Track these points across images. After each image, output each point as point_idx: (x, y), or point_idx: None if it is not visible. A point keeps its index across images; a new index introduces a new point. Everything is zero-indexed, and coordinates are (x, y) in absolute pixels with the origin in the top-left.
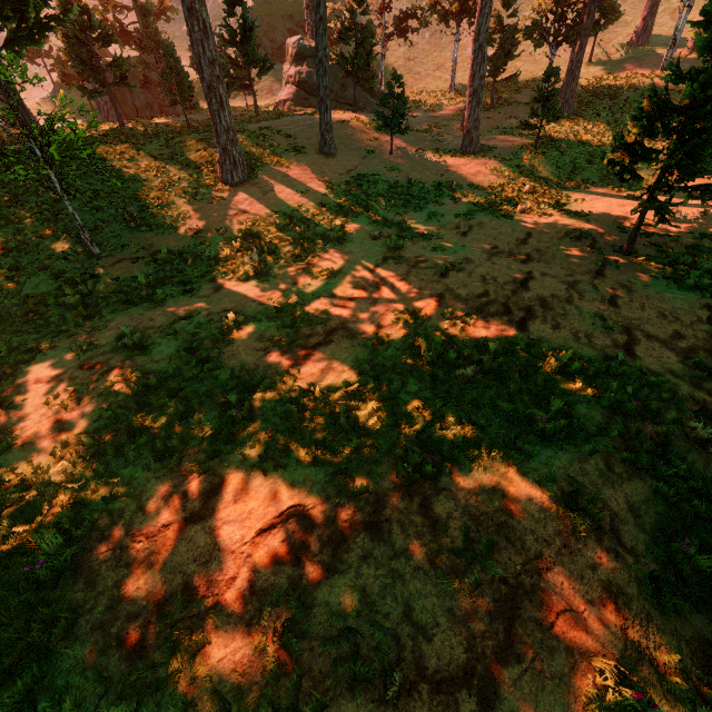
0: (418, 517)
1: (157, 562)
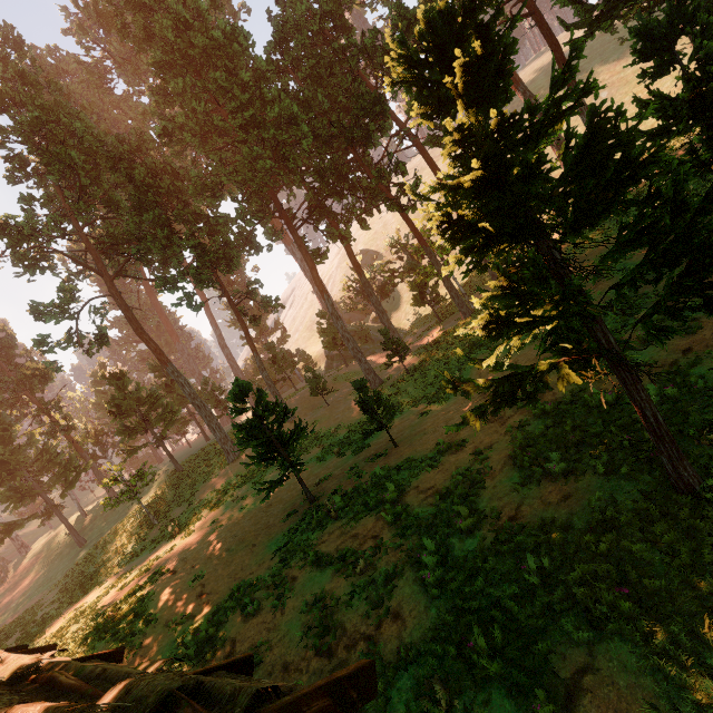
0: None
1: None
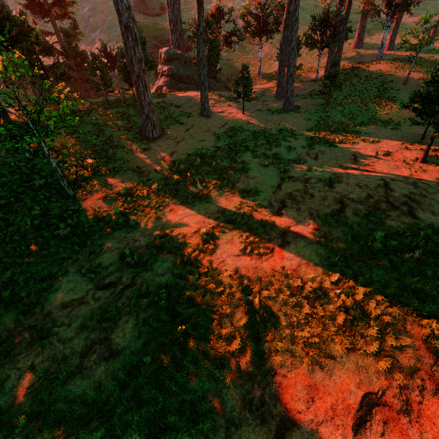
0: None
1: None
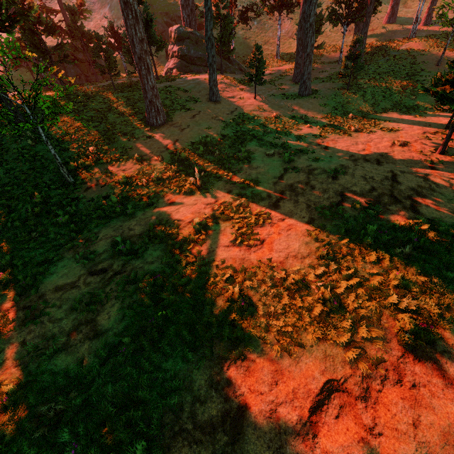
0: (438, 380)
1: (235, 453)
